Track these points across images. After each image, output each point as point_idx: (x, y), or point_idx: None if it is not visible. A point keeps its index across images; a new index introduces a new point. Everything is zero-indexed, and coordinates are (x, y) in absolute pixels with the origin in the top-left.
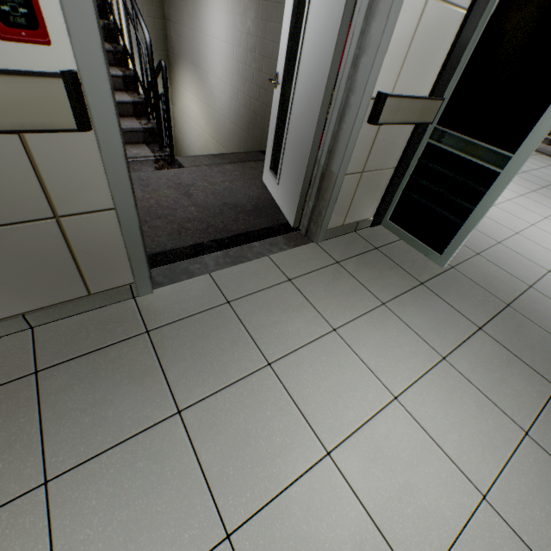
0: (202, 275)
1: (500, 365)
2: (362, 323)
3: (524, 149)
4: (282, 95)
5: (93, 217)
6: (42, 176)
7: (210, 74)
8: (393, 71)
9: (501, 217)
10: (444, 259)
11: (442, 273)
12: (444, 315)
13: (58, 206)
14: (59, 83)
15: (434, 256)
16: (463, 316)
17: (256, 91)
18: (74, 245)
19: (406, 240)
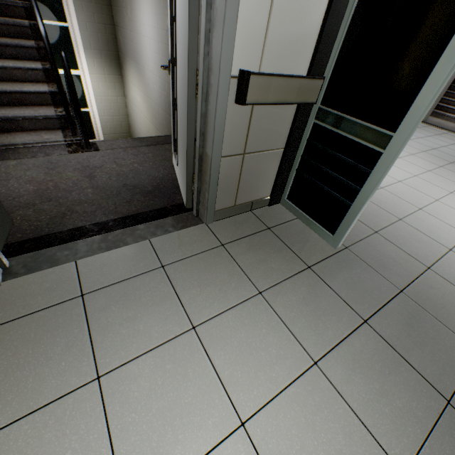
0: (67, 263)
1: (382, 371)
2: (229, 318)
3: (405, 127)
4: (174, 81)
5: None
6: None
7: (146, 68)
8: (254, 47)
9: (406, 193)
10: (336, 240)
11: (334, 254)
12: (327, 305)
13: None
14: None
15: (327, 237)
16: (348, 306)
17: None
18: None
19: (302, 219)
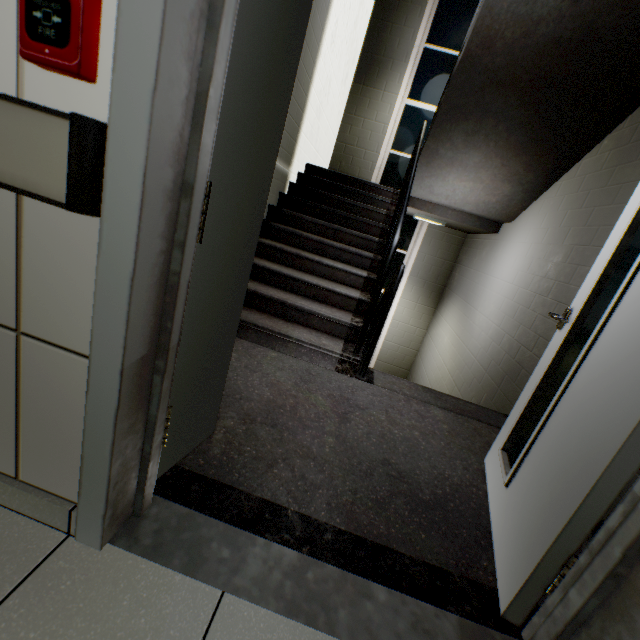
0: (207, 584)
1: None
2: None
3: None
4: (569, 340)
5: (64, 357)
6: (24, 263)
7: (478, 310)
8: None
9: None
10: None
11: None
12: None
13: (28, 316)
14: (66, 128)
15: None
16: None
17: (531, 338)
18: (25, 386)
19: None
